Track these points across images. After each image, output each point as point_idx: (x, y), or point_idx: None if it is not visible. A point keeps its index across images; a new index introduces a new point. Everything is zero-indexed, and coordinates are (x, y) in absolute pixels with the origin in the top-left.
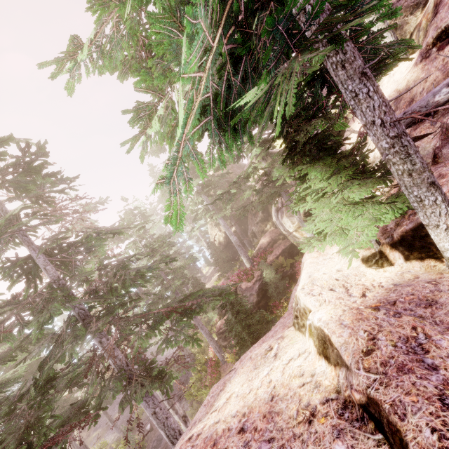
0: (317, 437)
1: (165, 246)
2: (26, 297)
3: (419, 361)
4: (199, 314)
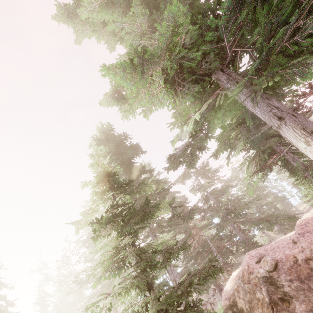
0: (286, 238)
1: (258, 190)
2: (207, 208)
3: (305, 224)
4: (276, 224)
